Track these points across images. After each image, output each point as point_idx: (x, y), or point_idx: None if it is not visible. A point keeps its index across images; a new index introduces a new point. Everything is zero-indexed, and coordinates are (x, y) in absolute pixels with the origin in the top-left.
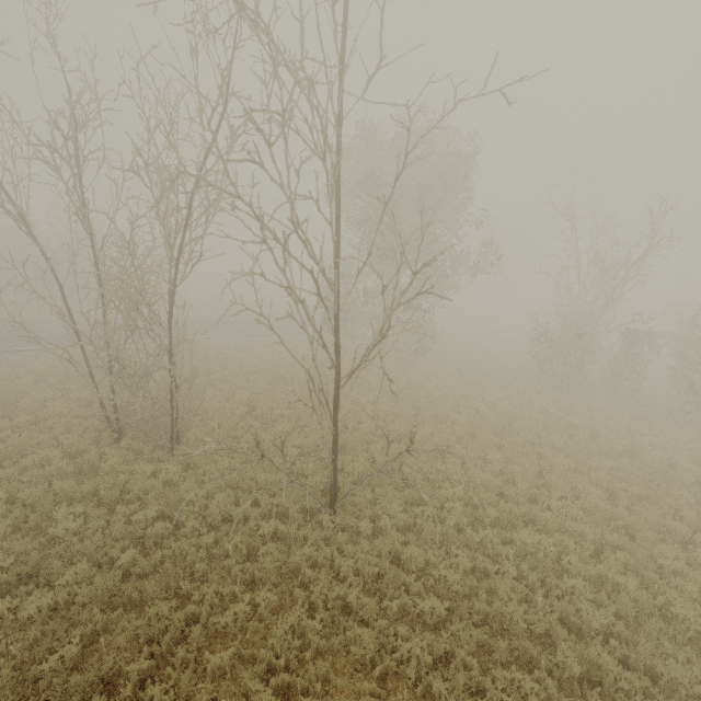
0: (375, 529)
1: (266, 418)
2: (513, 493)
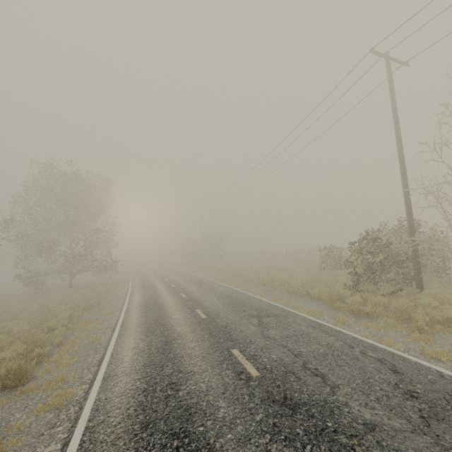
0: None
1: None
2: None
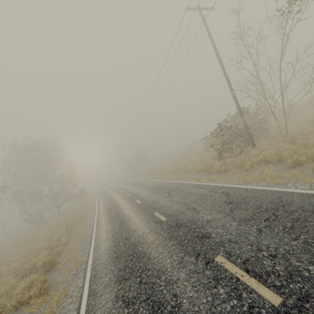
0: None
1: None
2: None
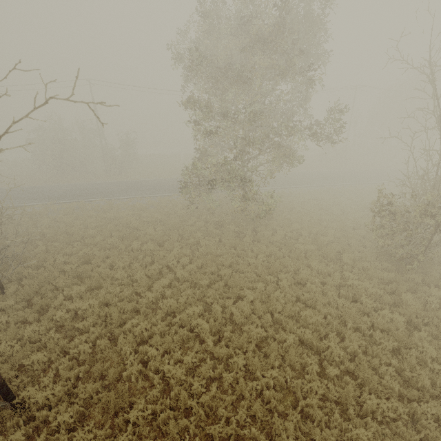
0: (39, 436)
1: (88, 274)
2: (213, 432)
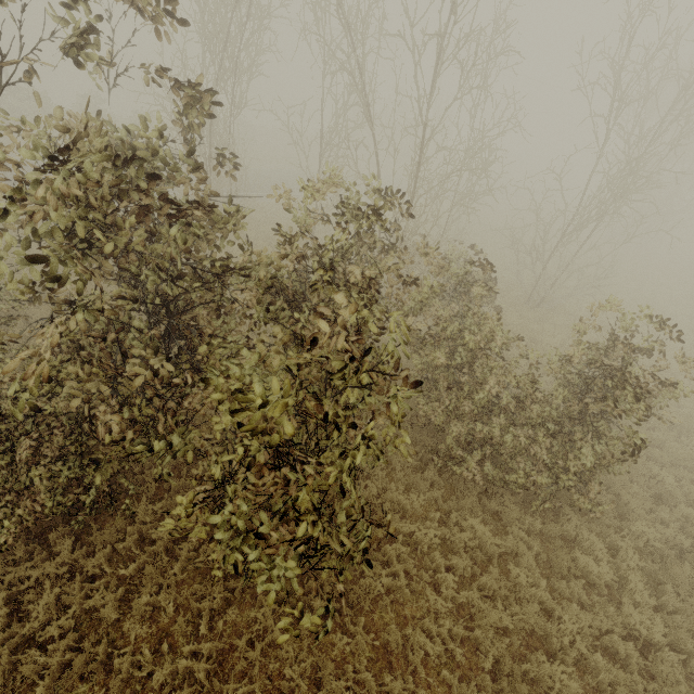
0: None
1: None
2: None
